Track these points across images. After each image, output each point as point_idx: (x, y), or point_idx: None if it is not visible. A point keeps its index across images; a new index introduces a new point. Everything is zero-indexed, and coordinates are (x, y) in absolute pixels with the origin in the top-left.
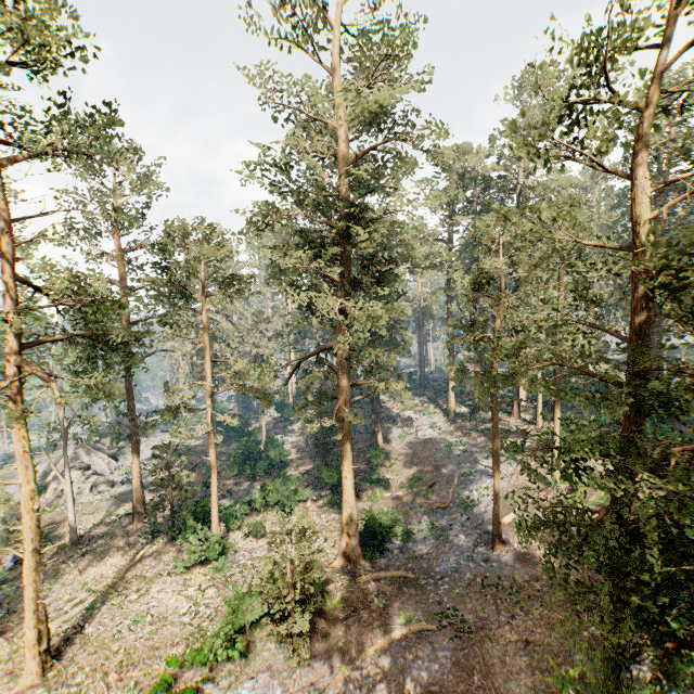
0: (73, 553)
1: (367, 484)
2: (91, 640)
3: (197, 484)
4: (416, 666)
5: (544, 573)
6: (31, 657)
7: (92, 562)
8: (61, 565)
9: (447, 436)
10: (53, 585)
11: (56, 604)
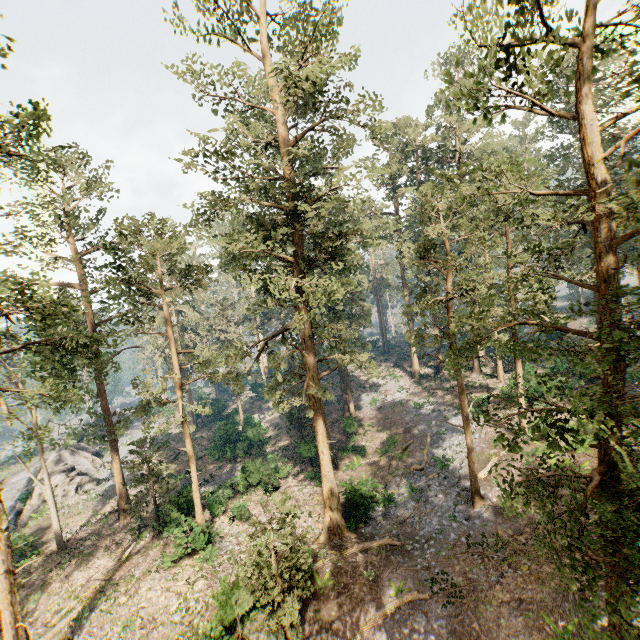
0: (60, 559)
1: (344, 453)
2: None
3: (181, 472)
4: (413, 639)
5: (527, 525)
6: None
7: (80, 566)
8: (48, 573)
9: (415, 398)
10: (41, 596)
11: (44, 617)
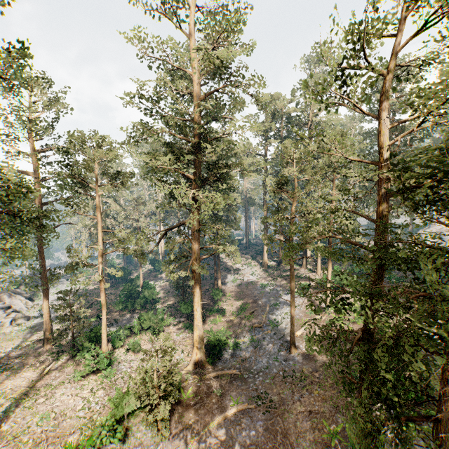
0: None
1: (210, 313)
2: (7, 435)
3: (93, 316)
4: (241, 433)
5: (321, 366)
6: None
7: (10, 376)
8: None
9: (262, 280)
10: None
11: None
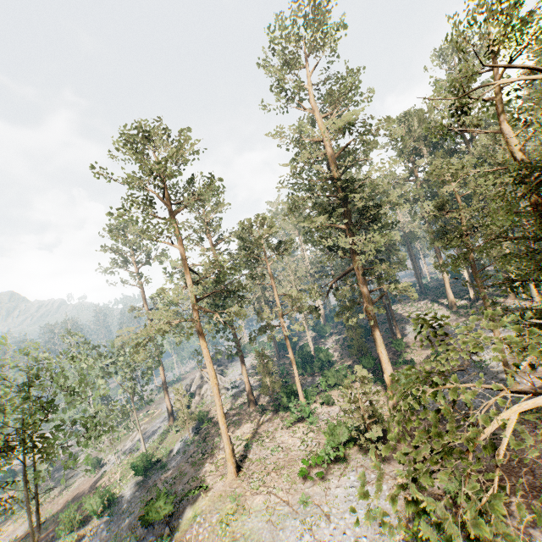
0: None
1: (396, 365)
2: (253, 460)
3: None
4: None
5: None
6: (230, 464)
7: (235, 427)
8: (219, 431)
9: (453, 323)
10: (220, 439)
11: None
